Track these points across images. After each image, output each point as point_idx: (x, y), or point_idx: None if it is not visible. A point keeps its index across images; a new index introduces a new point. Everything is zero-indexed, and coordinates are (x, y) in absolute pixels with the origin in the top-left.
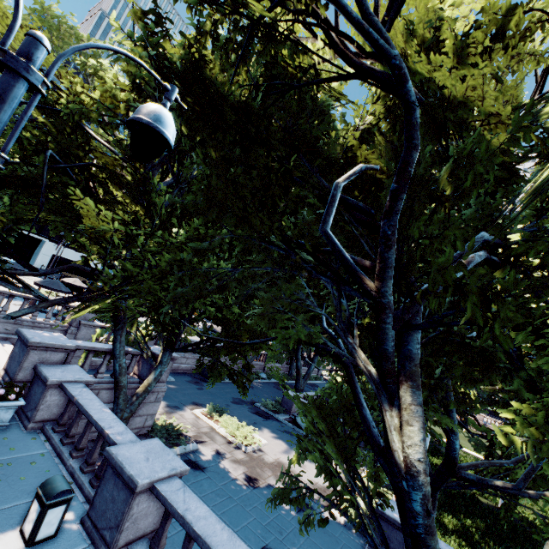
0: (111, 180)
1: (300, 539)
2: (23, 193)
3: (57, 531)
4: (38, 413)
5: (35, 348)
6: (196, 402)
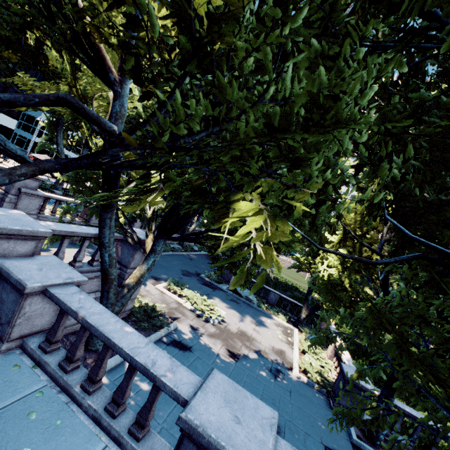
0: None
1: (289, 407)
2: None
3: None
4: (13, 330)
5: None
6: (155, 276)
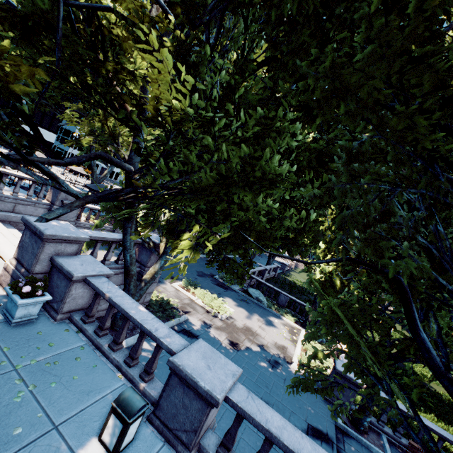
0: (134, 39)
1: (281, 391)
2: (25, 40)
3: (134, 436)
4: (64, 306)
5: (50, 241)
6: (172, 276)
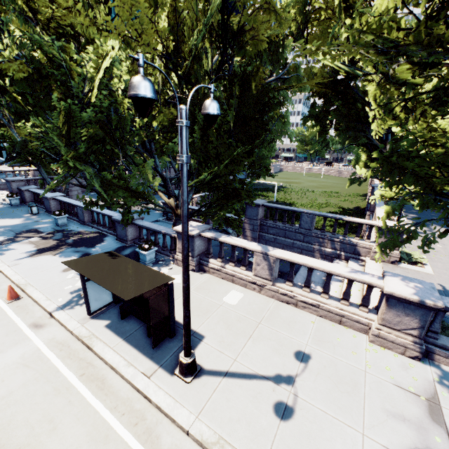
0: None
1: None
2: None
3: (38, 212)
4: (27, 200)
5: (12, 182)
6: None
